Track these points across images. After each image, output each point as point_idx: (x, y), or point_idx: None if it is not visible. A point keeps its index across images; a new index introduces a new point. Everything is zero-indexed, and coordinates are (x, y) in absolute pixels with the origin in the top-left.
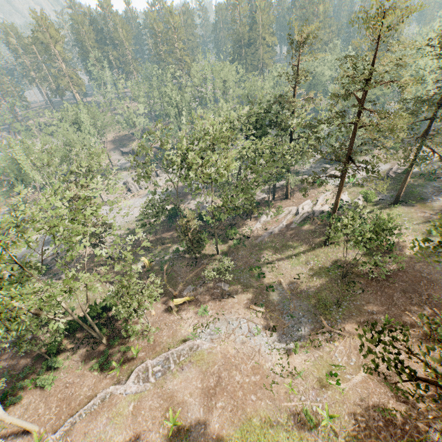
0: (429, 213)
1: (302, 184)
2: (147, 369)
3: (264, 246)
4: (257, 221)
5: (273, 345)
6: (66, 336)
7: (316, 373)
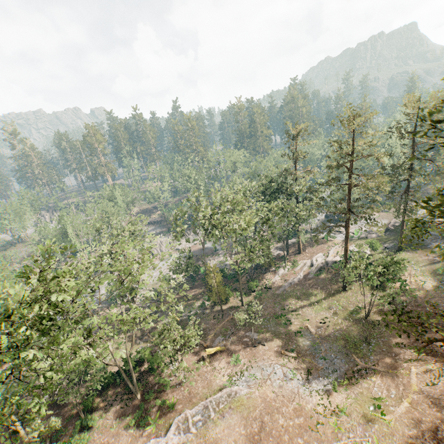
0: (432, 256)
1: (311, 241)
2: (187, 419)
3: (286, 296)
4: (275, 274)
5: (311, 387)
6: (98, 394)
7: (359, 408)
